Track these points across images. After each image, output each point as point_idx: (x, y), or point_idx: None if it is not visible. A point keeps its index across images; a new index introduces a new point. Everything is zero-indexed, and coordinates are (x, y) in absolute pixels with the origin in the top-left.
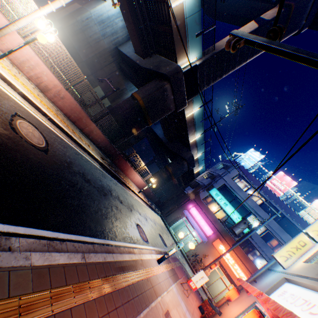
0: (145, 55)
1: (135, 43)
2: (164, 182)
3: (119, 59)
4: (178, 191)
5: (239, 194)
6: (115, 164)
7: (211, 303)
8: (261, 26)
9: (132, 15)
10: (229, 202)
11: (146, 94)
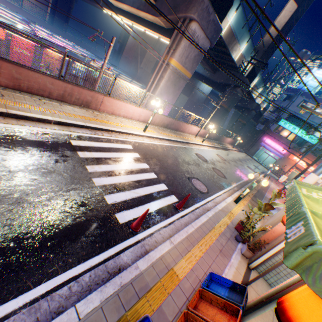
0: (214, 72)
1: (206, 68)
2: (240, 130)
3: None
4: (250, 130)
5: (304, 117)
6: (218, 141)
7: None
8: (300, 4)
9: (206, 63)
10: (297, 126)
11: (227, 101)
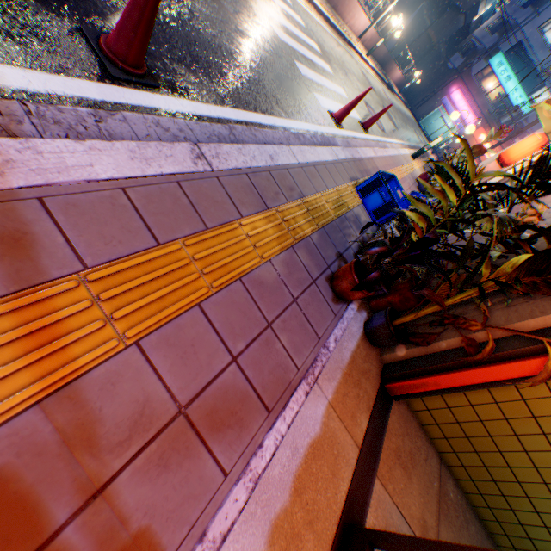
0: None
1: None
2: (420, 59)
3: None
4: (437, 65)
5: (537, 57)
6: (383, 71)
7: None
8: None
9: None
10: (516, 75)
11: None
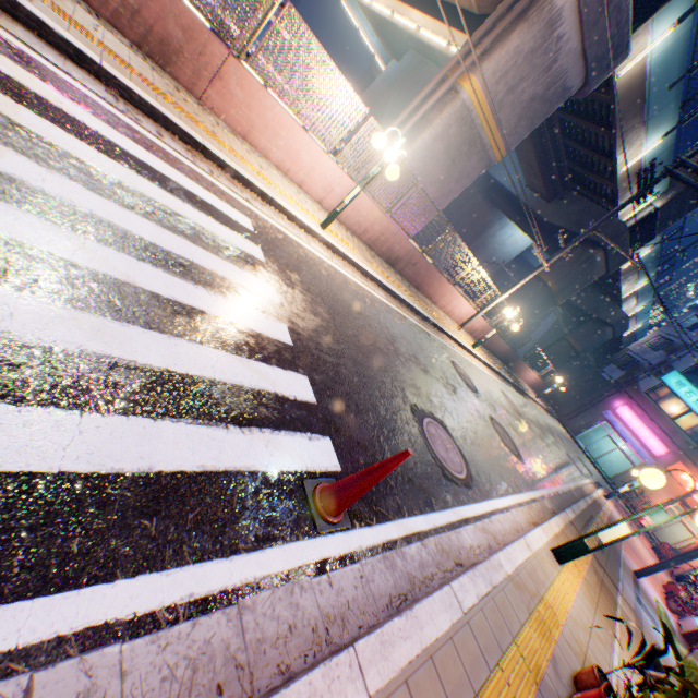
0: (550, 198)
1: (534, 184)
2: (562, 363)
3: (485, 185)
4: (586, 373)
5: None
6: (508, 368)
7: (670, 546)
8: None
9: (539, 165)
10: None
11: (561, 275)
